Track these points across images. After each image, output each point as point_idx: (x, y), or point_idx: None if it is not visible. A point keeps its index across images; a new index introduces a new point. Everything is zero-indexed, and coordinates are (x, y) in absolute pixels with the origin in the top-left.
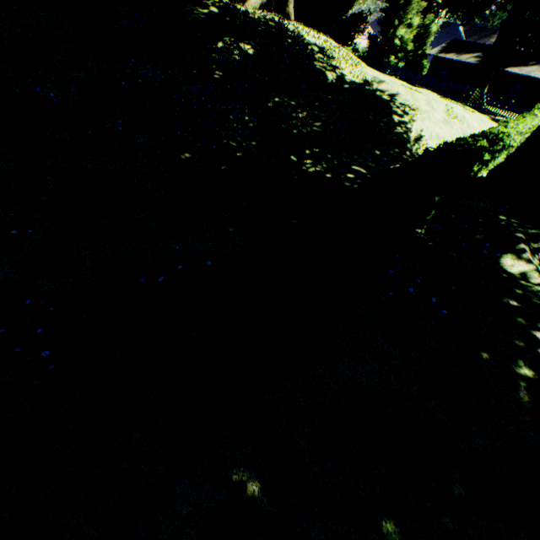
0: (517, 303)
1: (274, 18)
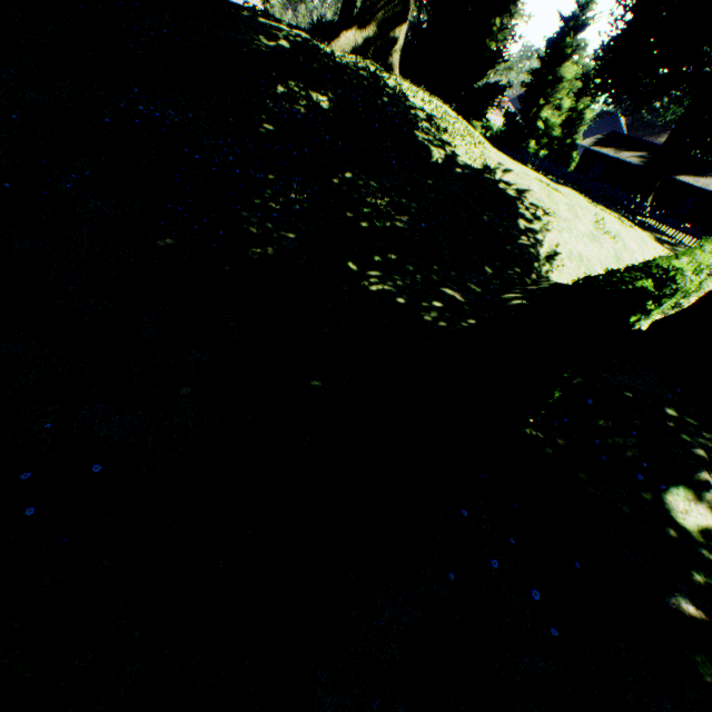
0: (697, 608)
1: (370, 67)
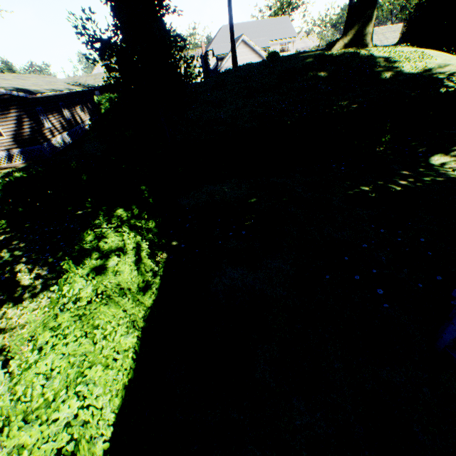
0: (409, 173)
1: (351, 51)
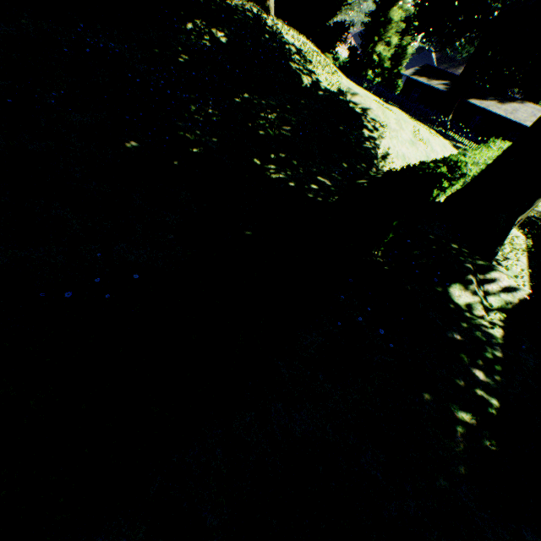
0: (461, 337)
1: (253, 9)
